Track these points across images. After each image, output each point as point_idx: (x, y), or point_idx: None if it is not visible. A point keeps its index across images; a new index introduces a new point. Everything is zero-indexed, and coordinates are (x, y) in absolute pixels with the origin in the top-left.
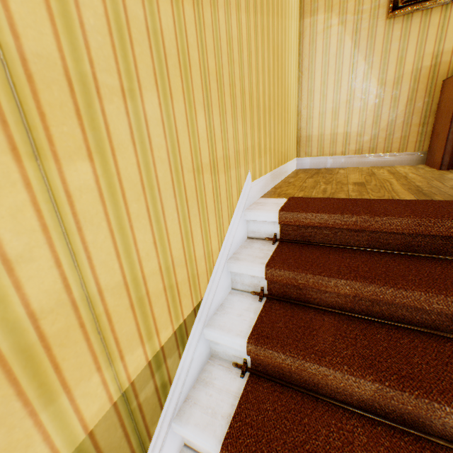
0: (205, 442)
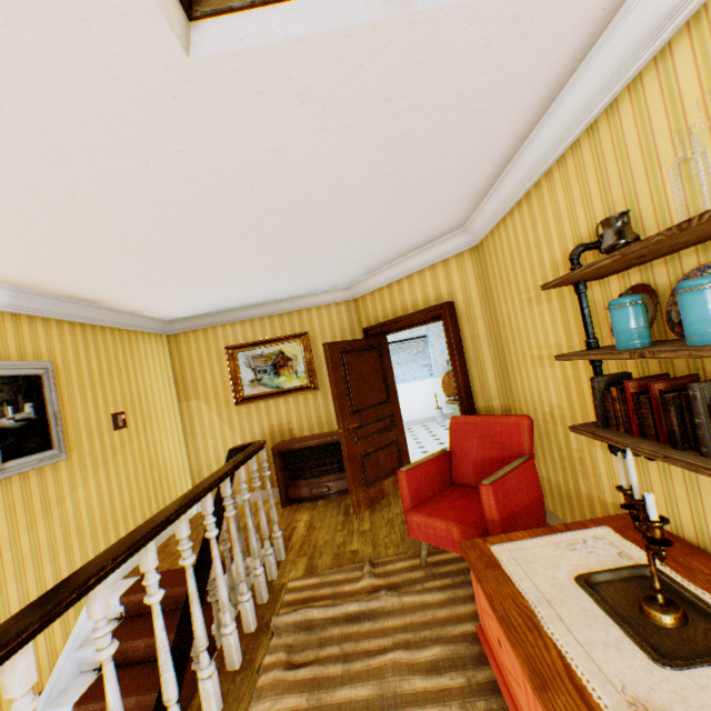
0: None
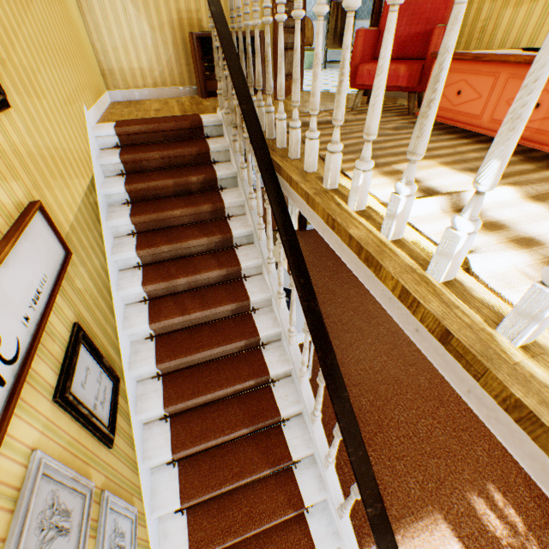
0: (123, 220)
